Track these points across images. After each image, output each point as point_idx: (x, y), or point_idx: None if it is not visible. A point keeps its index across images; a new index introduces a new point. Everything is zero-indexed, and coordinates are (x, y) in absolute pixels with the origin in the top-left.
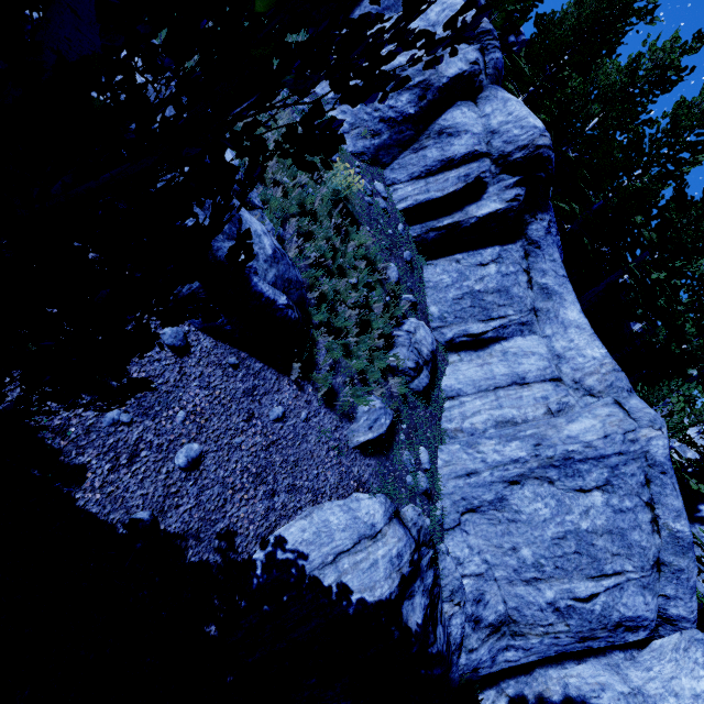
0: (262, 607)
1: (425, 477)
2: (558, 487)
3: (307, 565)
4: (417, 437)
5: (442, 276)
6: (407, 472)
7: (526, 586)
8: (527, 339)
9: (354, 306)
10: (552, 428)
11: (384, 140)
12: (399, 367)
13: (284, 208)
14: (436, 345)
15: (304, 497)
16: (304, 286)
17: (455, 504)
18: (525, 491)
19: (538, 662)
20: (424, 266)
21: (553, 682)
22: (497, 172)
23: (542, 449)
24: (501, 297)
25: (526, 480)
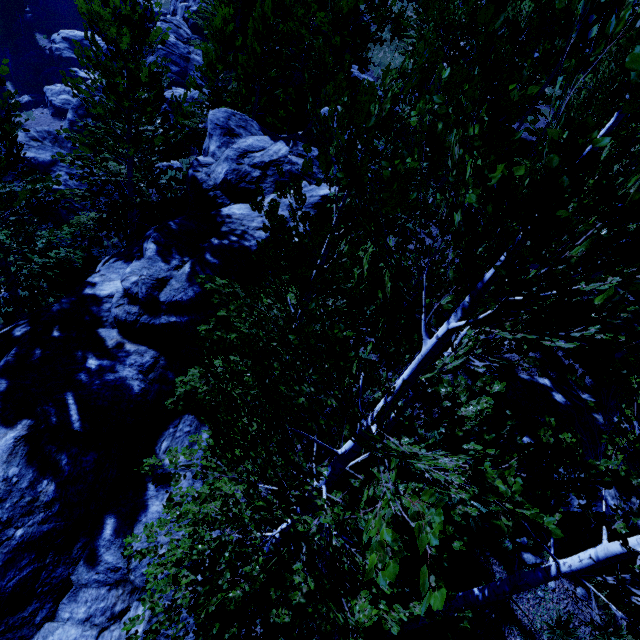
0: None
1: None
2: None
3: None
4: None
5: None
6: None
7: None
8: None
9: None
10: None
11: None
12: None
13: None
14: None
15: None
16: None
17: None
18: None
19: None
20: None
21: None
22: None
23: None
24: None
25: None
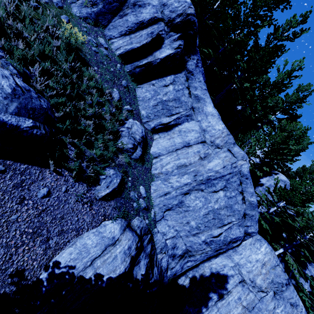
0: (50, 301)
1: (143, 201)
2: (205, 192)
3: (75, 271)
4: (137, 183)
5: (146, 93)
6: (133, 201)
7: (193, 237)
8: (190, 123)
9: (92, 117)
10: (202, 166)
11: (100, 8)
12: (124, 148)
13: (27, 56)
14: (146, 131)
15: (70, 235)
16: (52, 110)
17: (161, 208)
18: (191, 196)
19: (200, 261)
20: (136, 88)
21: (206, 268)
22: (168, 30)
23: (197, 177)
24: (176, 103)
25: (191, 191)
